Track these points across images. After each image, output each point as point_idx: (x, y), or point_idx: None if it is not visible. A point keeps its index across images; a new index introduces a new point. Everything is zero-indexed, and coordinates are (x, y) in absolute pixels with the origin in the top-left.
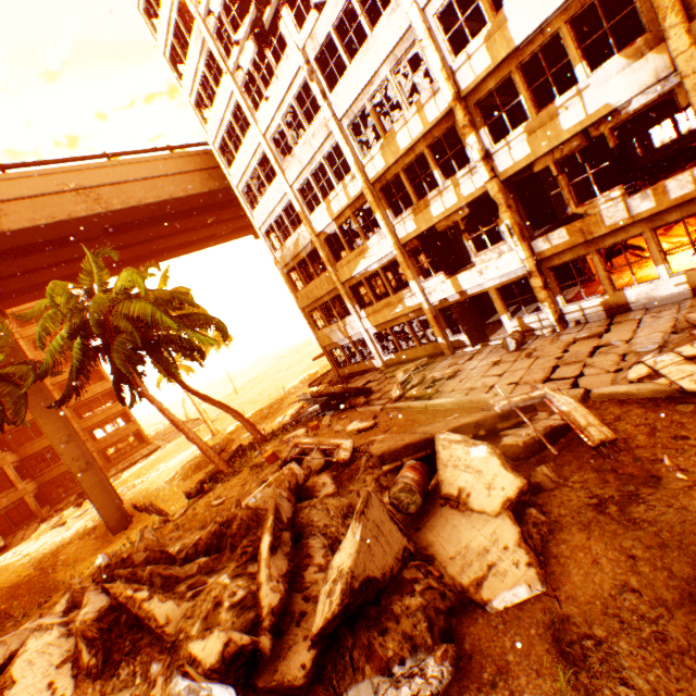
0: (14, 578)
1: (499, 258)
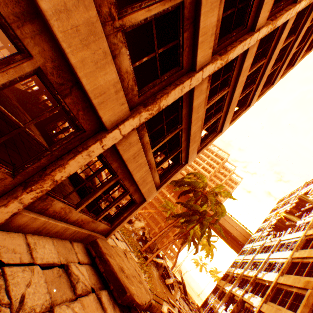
0: None
1: None
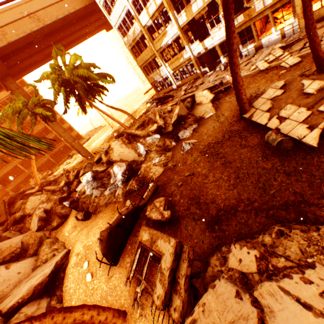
0: None
1: (219, 31)
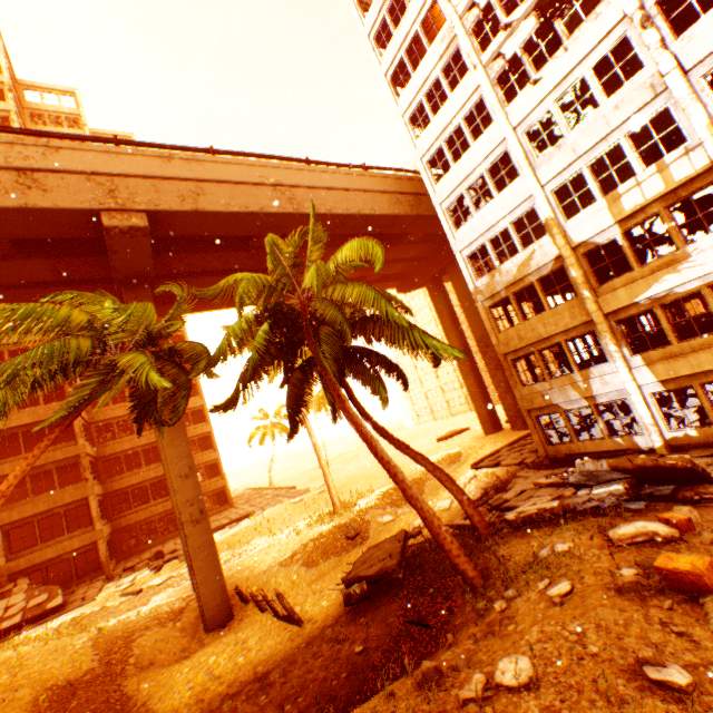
0: (71, 670)
1: None
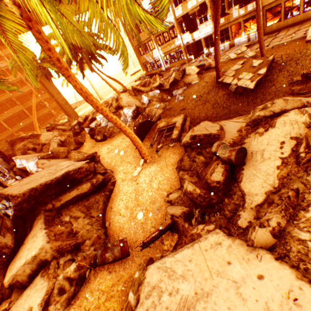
0: None
1: (206, 27)
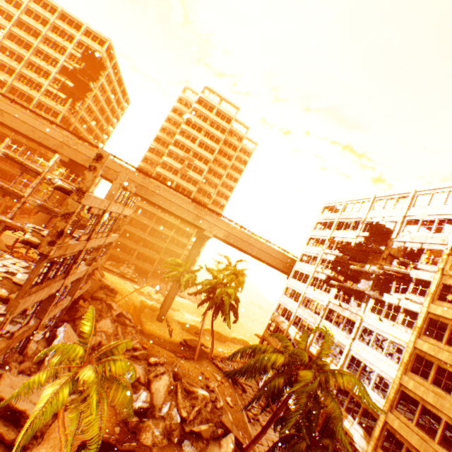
0: (137, 304)
1: None
